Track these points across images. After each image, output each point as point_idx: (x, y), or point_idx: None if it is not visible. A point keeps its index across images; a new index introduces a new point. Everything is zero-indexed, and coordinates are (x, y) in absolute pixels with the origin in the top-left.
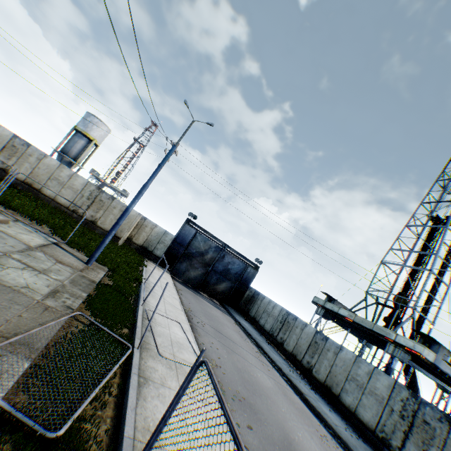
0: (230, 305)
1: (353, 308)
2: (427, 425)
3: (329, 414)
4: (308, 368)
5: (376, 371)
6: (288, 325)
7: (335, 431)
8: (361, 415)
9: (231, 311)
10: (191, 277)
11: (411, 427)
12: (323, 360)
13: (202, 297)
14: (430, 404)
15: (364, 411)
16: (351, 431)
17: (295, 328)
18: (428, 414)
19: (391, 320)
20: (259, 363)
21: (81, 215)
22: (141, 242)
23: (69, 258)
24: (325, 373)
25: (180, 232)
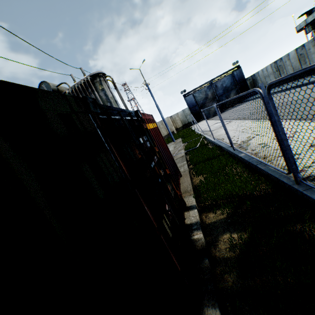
0: (246, 97)
1: None
2: None
3: None
4: None
5: None
6: (281, 67)
7: None
8: None
9: (248, 99)
10: (214, 111)
11: None
12: (311, 57)
13: (227, 111)
14: None
15: None
16: None
17: (284, 63)
18: None
19: None
20: None
21: None
22: (181, 124)
23: (168, 145)
24: None
25: (187, 103)
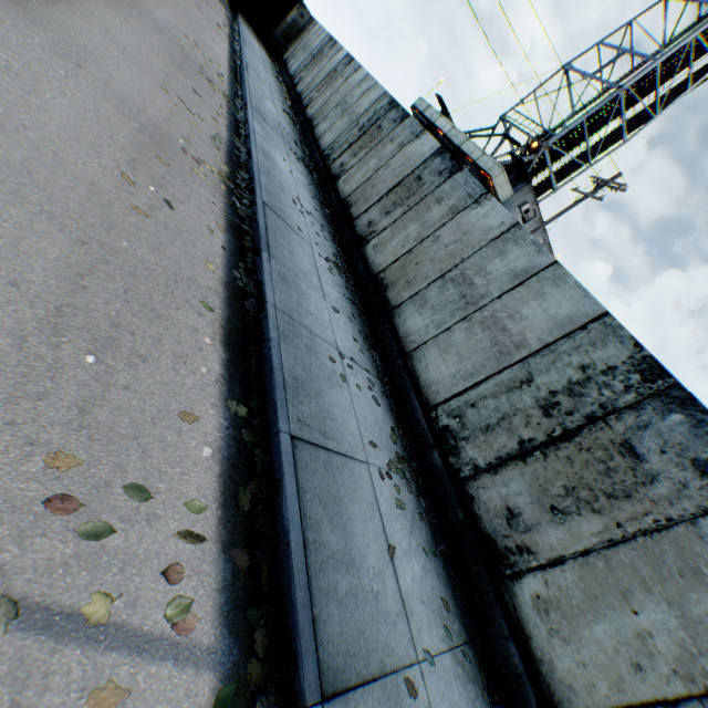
0: (255, 28)
1: (465, 134)
2: (378, 131)
3: (270, 108)
4: (305, 106)
5: (375, 87)
6: (319, 59)
7: (245, 91)
8: (323, 141)
9: (244, 24)
10: None
11: (361, 138)
12: (328, 92)
13: None
14: (401, 108)
15: (329, 135)
16: (289, 136)
17: (325, 59)
18: (388, 120)
19: (501, 155)
20: (190, 2)
21: None
22: None
23: None
24: (319, 107)
25: None
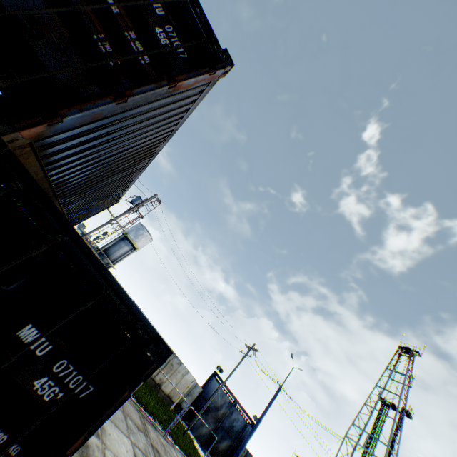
0: None
1: None
2: None
3: None
4: None
5: None
6: None
7: None
8: None
9: None
10: (202, 432)
11: None
12: None
13: None
14: None
15: None
16: None
17: None
18: None
19: None
20: None
21: (152, 377)
22: None
23: None
24: None
25: (207, 384)
